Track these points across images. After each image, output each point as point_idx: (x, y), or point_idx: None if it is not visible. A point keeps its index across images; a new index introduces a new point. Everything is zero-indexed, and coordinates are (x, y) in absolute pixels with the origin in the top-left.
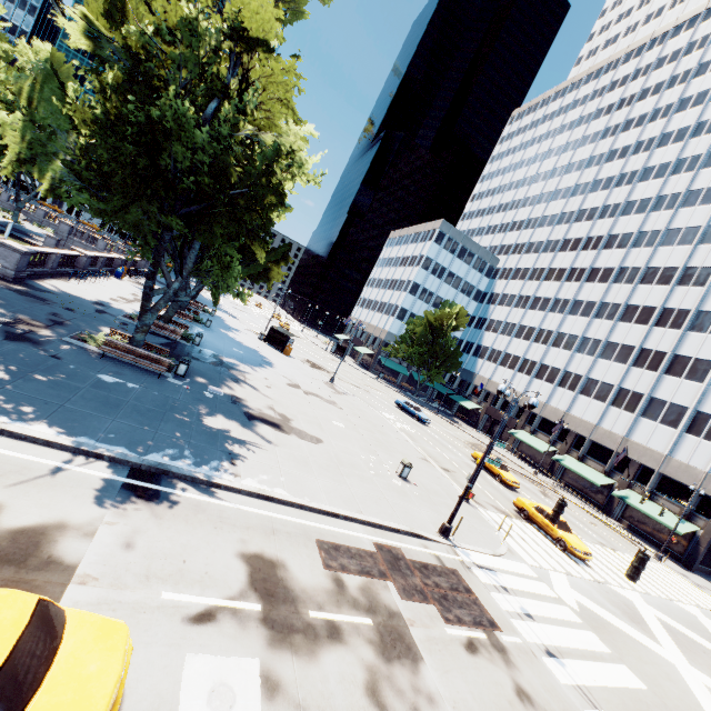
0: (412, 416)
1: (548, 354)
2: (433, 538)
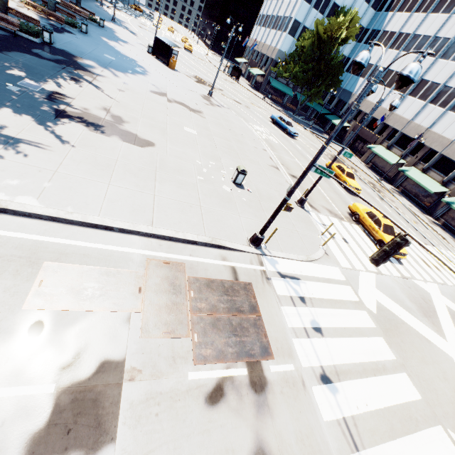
0: (283, 130)
1: (432, 68)
2: (239, 248)
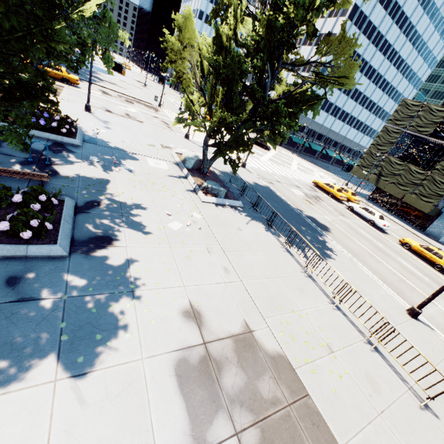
0: None
1: None
2: (155, 105)
